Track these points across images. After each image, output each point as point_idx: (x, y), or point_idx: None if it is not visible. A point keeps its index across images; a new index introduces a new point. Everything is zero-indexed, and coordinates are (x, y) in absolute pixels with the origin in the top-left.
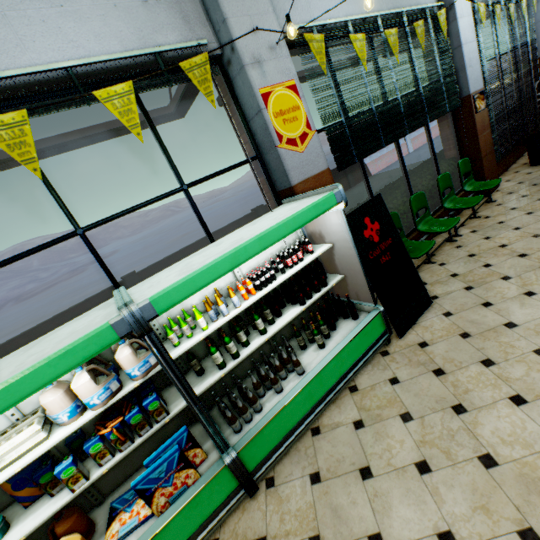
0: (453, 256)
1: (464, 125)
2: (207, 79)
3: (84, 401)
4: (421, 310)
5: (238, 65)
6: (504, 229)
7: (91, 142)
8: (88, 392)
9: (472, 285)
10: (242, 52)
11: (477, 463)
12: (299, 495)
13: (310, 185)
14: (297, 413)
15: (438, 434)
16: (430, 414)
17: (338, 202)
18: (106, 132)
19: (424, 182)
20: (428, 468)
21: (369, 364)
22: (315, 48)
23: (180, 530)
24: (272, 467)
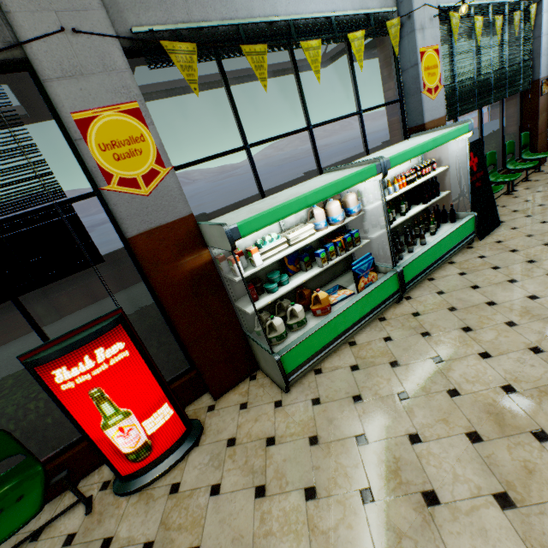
0: (512, 202)
1: (529, 105)
2: (397, 36)
3: (334, 217)
4: (493, 227)
5: (409, 29)
6: None
7: (273, 76)
8: (338, 212)
9: (530, 215)
10: (415, 20)
11: (546, 276)
12: (432, 299)
13: (434, 125)
14: (427, 261)
15: (519, 271)
16: (512, 265)
17: (469, 131)
18: (285, 70)
19: (491, 148)
20: (515, 281)
21: (460, 253)
22: (454, 23)
23: (375, 298)
24: (406, 293)
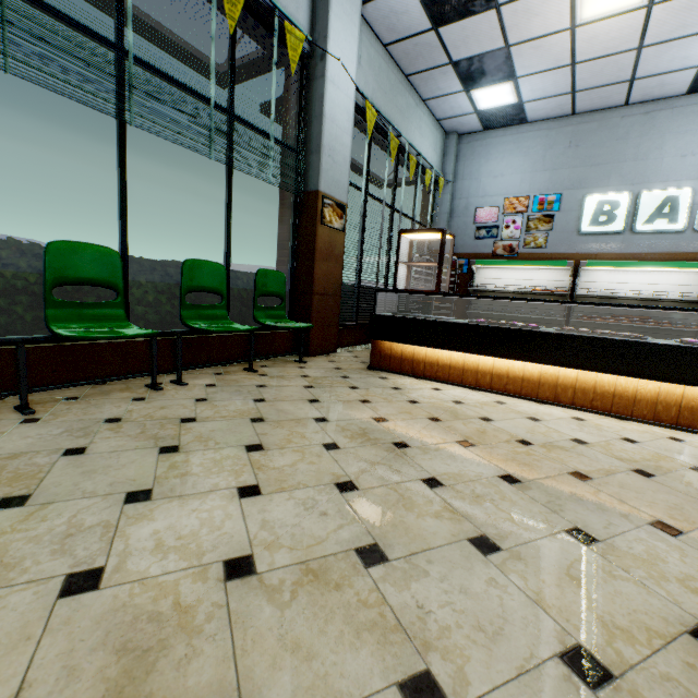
0: (91, 410)
1: (305, 233)
2: None
3: None
4: None
5: None
6: (245, 395)
7: None
8: None
9: None
10: None
11: None
12: None
13: None
14: None
15: None
16: None
17: None
18: None
19: None
20: None
21: None
22: None
23: None
24: None
